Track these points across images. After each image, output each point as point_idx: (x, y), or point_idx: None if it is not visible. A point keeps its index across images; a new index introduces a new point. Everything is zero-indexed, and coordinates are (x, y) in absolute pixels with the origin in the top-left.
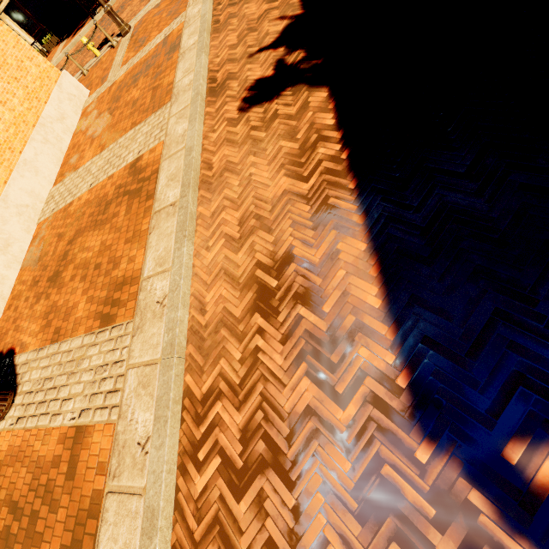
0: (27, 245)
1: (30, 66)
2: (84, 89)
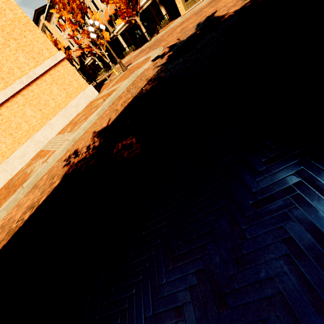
0: (32, 157)
1: (75, 83)
2: (96, 92)
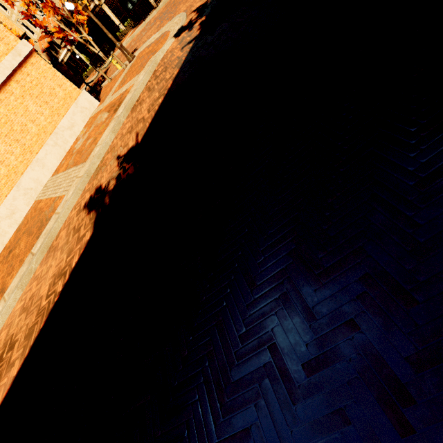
0: (25, 213)
1: (59, 91)
2: (95, 102)
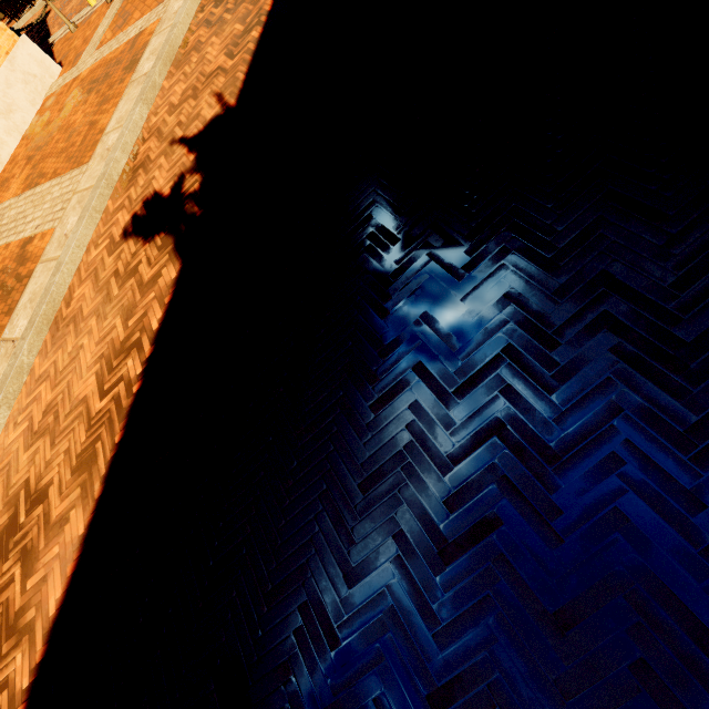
0: None
1: None
2: (53, 65)
